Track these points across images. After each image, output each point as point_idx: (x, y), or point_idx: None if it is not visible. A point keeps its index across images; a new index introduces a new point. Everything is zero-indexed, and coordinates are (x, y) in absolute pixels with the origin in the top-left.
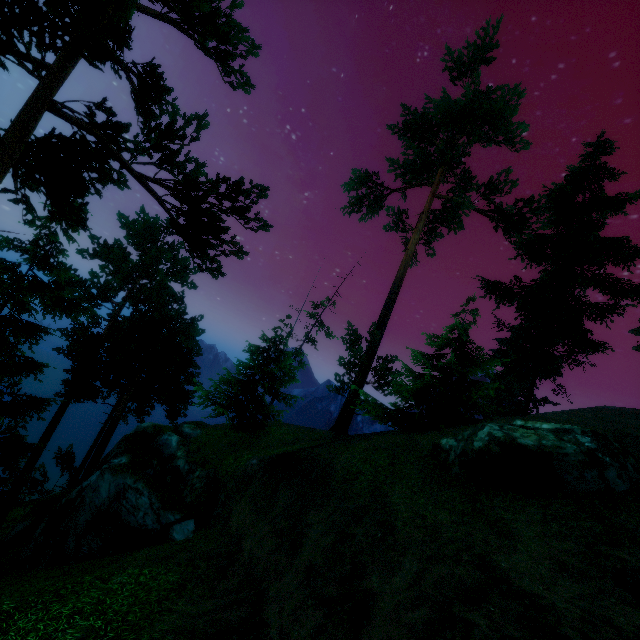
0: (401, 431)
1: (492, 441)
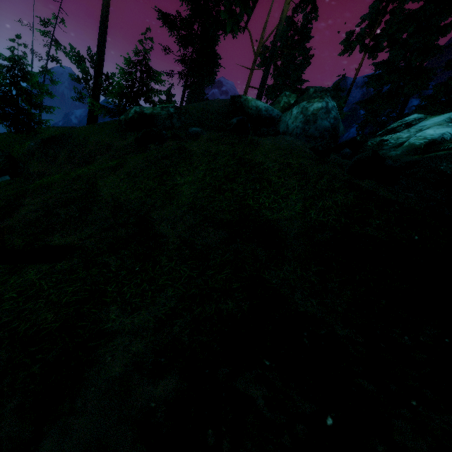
0: None
1: (135, 113)
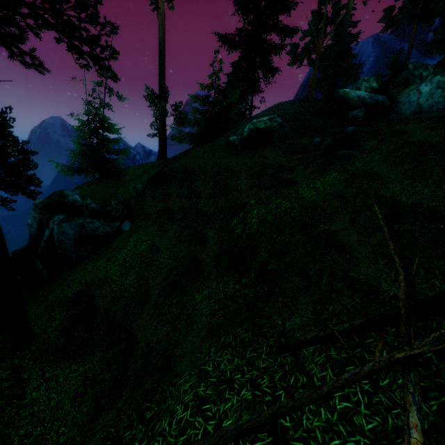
0: (203, 144)
1: (250, 131)
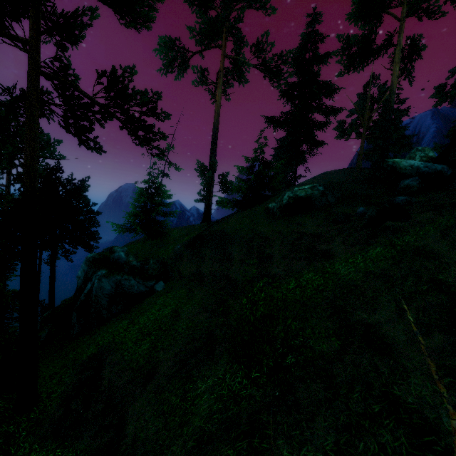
0: (244, 210)
1: (290, 198)
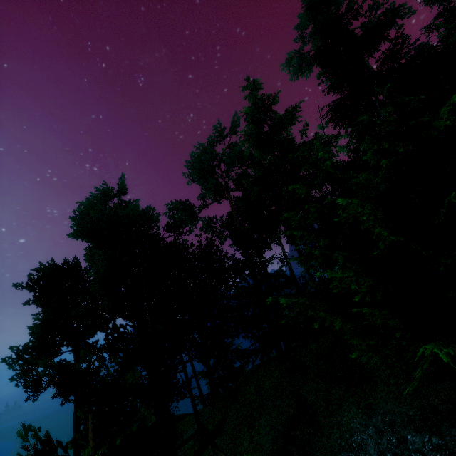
0: None
1: None
